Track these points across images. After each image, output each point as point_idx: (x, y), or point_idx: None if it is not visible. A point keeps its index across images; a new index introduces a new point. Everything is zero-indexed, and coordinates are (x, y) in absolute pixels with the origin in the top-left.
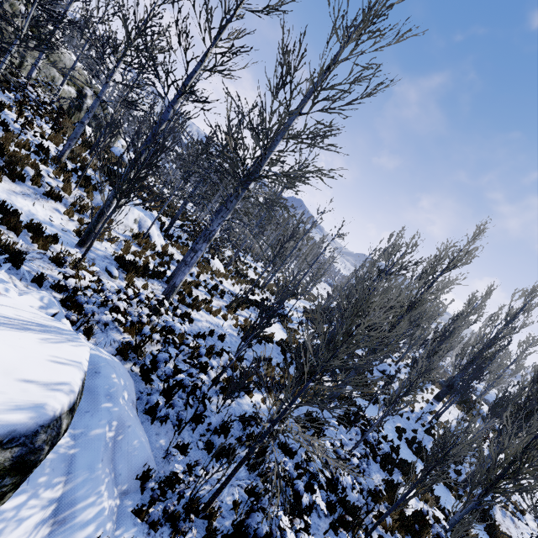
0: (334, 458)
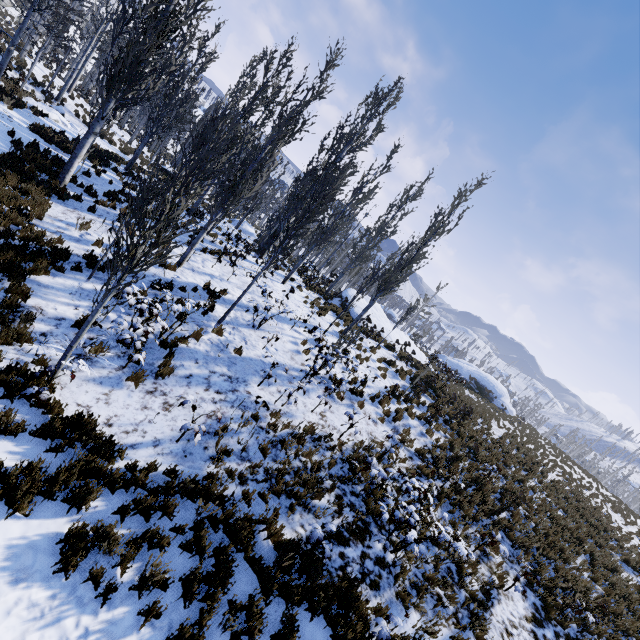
0: None
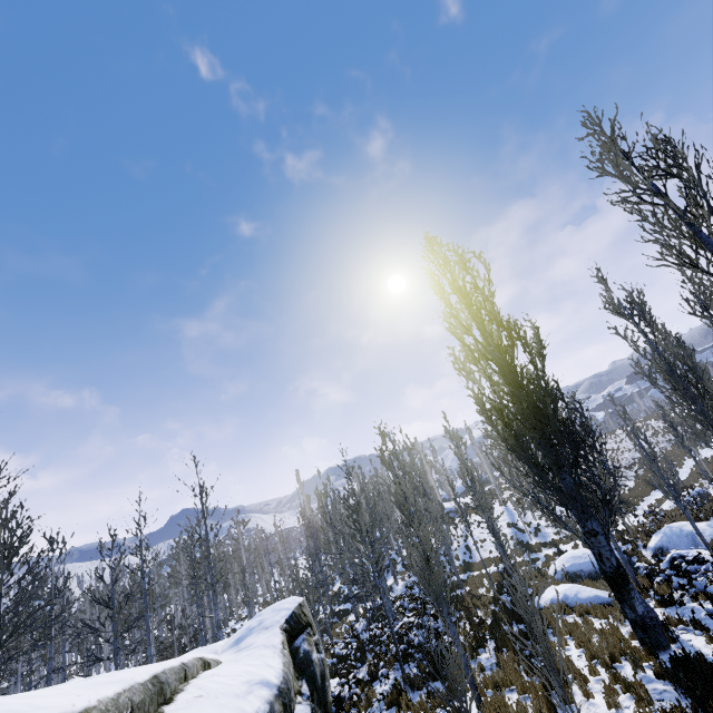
0: (330, 616)
